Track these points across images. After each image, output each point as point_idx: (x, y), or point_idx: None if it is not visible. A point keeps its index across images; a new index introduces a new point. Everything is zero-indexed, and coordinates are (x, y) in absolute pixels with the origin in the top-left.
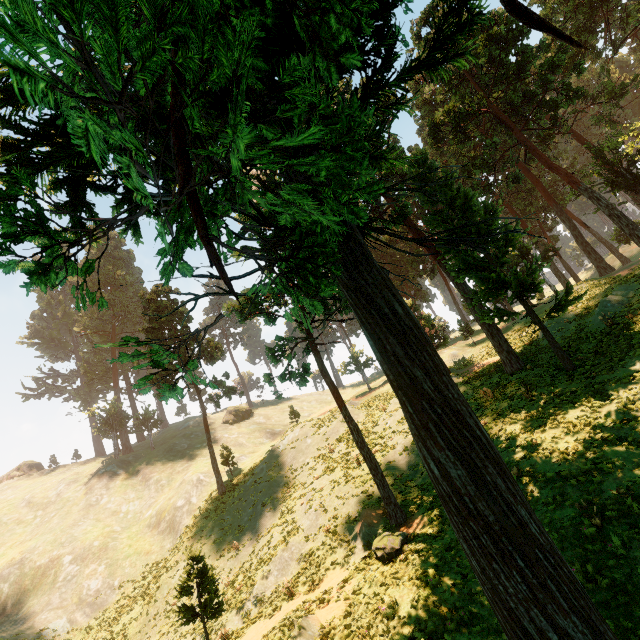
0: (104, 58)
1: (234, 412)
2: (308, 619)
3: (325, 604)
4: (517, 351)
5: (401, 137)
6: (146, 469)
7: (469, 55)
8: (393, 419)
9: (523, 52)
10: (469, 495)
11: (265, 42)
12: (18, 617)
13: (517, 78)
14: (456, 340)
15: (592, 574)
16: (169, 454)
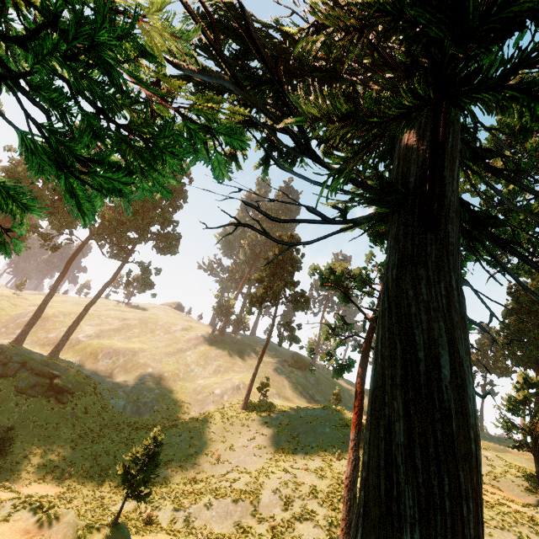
0: None
1: (296, 358)
2: None
3: None
4: None
5: None
6: (220, 352)
7: None
8: None
9: None
10: None
11: None
12: (113, 380)
13: None
14: None
15: None
16: (238, 354)
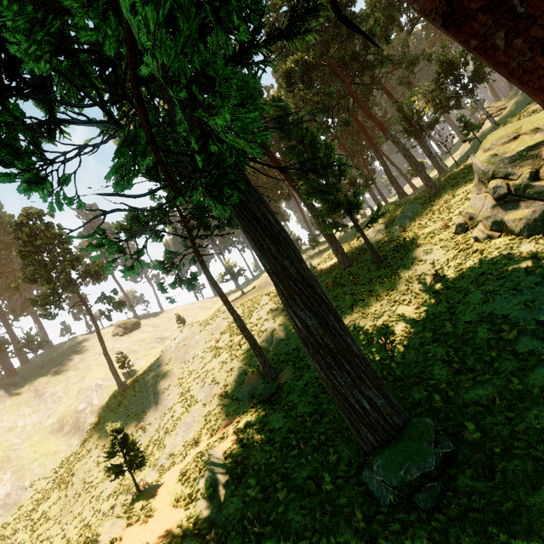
0: (156, 67)
1: (123, 325)
2: (214, 450)
3: (225, 439)
4: (348, 254)
5: (269, 88)
6: (38, 386)
7: (314, 33)
8: (264, 311)
9: (351, 18)
10: (319, 335)
11: (171, 5)
12: None
13: (347, 39)
14: (307, 250)
15: (386, 376)
16: (61, 370)
